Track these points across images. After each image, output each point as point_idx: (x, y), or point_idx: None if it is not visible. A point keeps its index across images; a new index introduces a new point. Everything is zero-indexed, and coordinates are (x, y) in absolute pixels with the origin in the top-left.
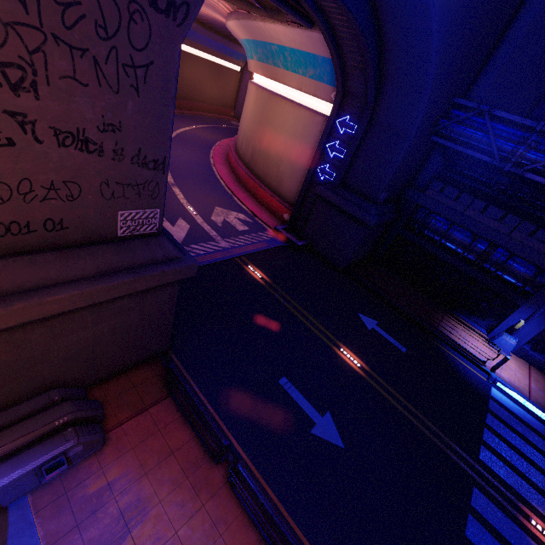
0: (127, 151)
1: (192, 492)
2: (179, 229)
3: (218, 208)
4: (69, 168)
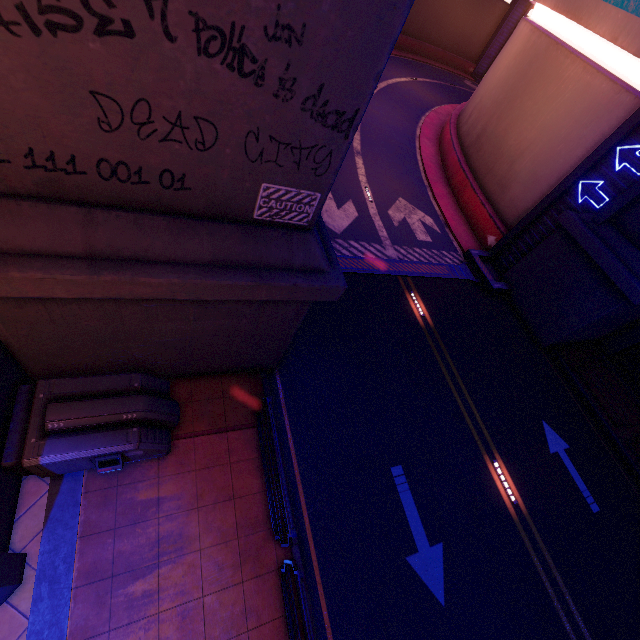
0: (300, 85)
1: (237, 559)
2: (343, 215)
3: (402, 200)
4: (207, 95)
